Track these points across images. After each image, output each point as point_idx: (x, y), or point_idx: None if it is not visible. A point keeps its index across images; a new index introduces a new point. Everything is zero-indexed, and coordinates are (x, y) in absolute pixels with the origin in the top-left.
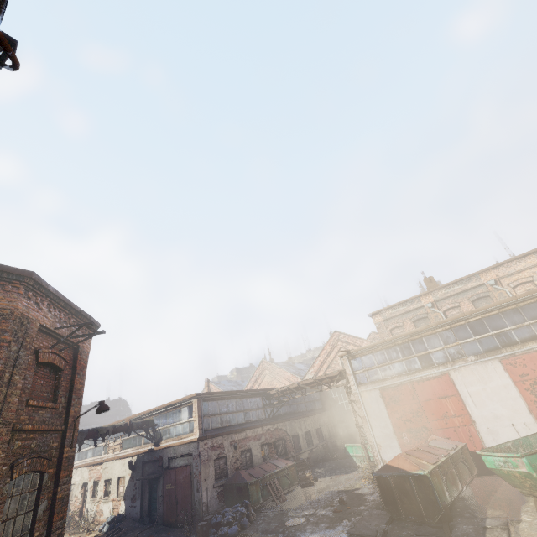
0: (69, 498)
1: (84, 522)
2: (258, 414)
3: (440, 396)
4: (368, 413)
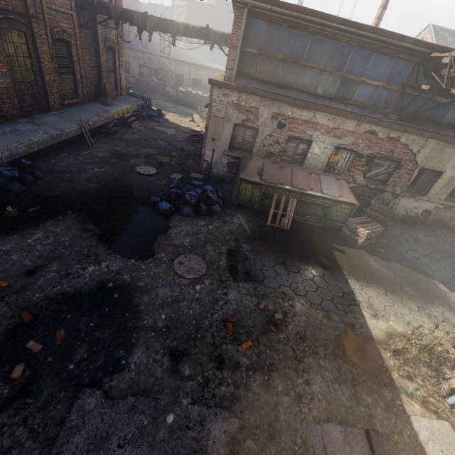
0: None
1: None
2: (375, 95)
3: None
4: None
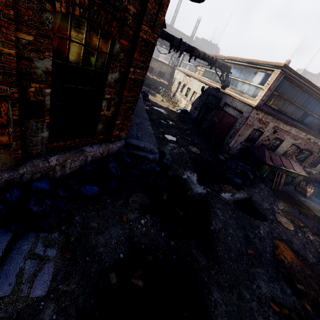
0: (172, 84)
1: (173, 100)
2: (313, 121)
3: None
4: None
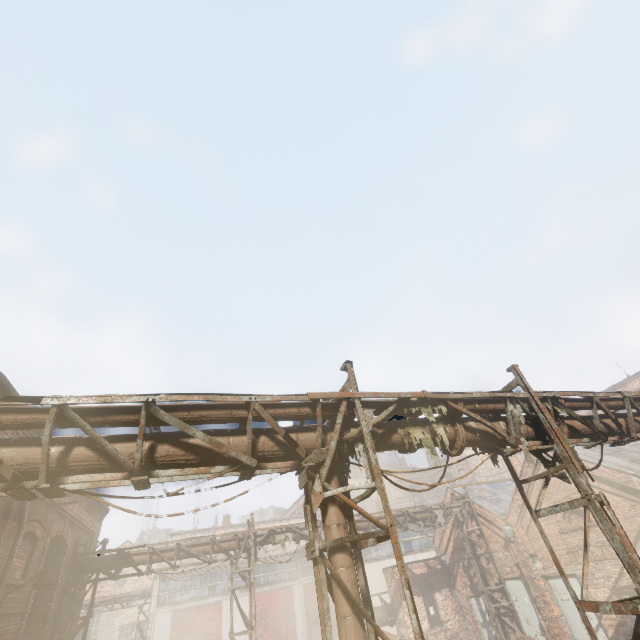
0: None
1: None
2: None
3: (211, 619)
4: (155, 632)
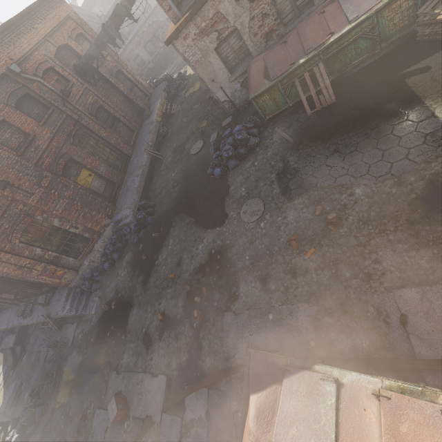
0: None
1: None
2: None
3: None
4: None
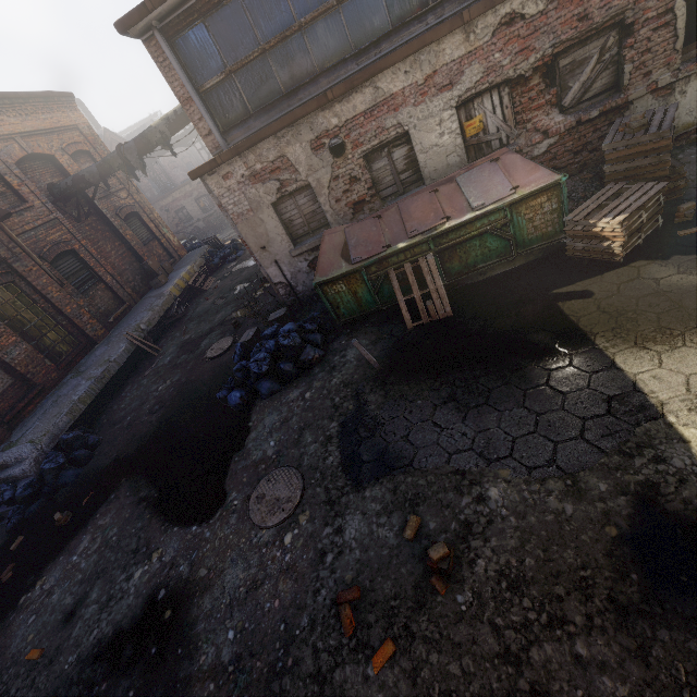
0: None
1: None
2: None
3: None
4: None
